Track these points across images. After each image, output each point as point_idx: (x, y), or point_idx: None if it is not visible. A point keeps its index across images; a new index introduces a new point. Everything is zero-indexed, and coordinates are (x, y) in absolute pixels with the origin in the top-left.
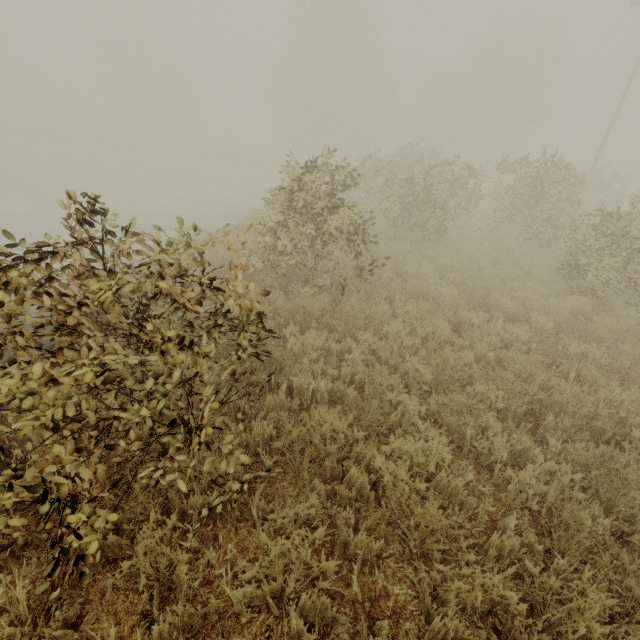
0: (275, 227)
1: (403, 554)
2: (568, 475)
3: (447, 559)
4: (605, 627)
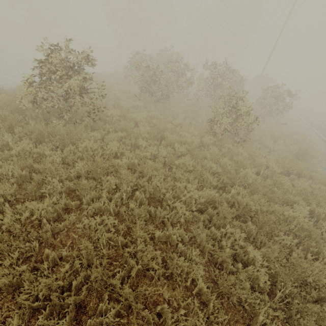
0: (39, 83)
1: (1, 260)
2: (113, 221)
3: (27, 262)
4: (67, 292)
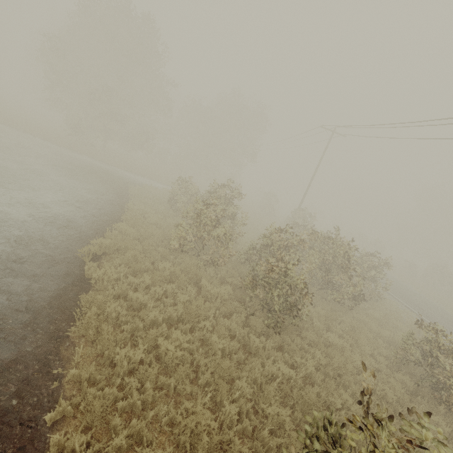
0: None
1: None
2: None
3: None
4: None
